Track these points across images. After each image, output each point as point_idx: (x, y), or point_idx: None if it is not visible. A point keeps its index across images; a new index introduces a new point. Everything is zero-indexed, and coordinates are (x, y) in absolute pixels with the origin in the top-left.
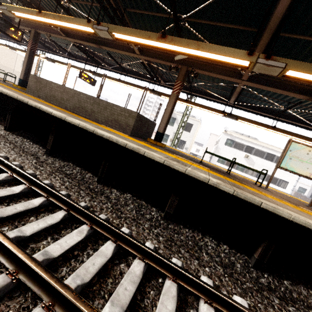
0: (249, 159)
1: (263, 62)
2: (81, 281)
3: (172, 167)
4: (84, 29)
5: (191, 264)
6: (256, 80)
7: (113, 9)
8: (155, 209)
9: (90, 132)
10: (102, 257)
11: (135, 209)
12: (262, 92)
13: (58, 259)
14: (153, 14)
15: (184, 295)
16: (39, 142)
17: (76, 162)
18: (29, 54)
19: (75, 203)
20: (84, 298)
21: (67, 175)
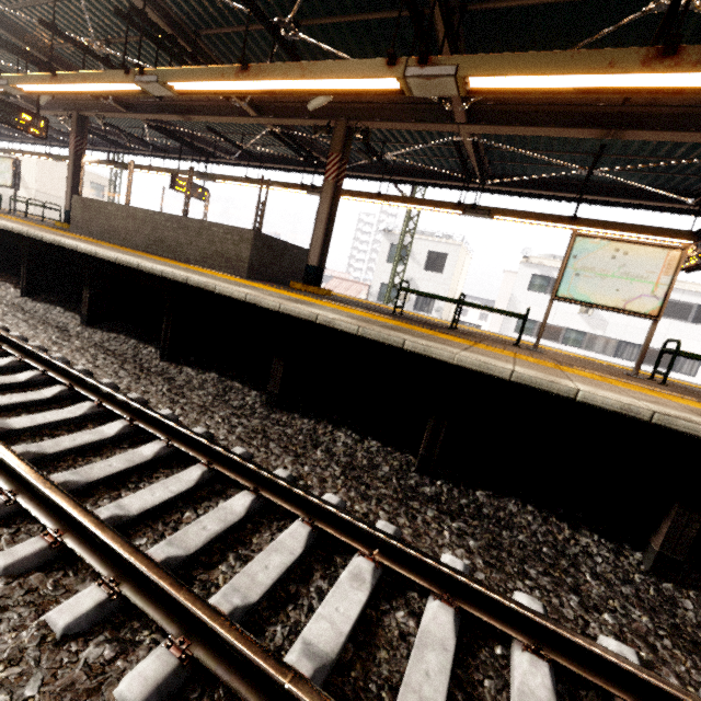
0: (592, 316)
1: (415, 73)
2: (38, 450)
3: (260, 305)
4: (126, 88)
5: (276, 461)
6: (488, 118)
7: (169, 39)
8: (257, 393)
9: (140, 271)
10: (96, 436)
11: (216, 394)
12: (531, 145)
13: (23, 434)
14: (243, 29)
15: (224, 487)
16: (77, 309)
17: (134, 332)
18: (73, 160)
19: (82, 374)
20: (38, 469)
21: (107, 352)
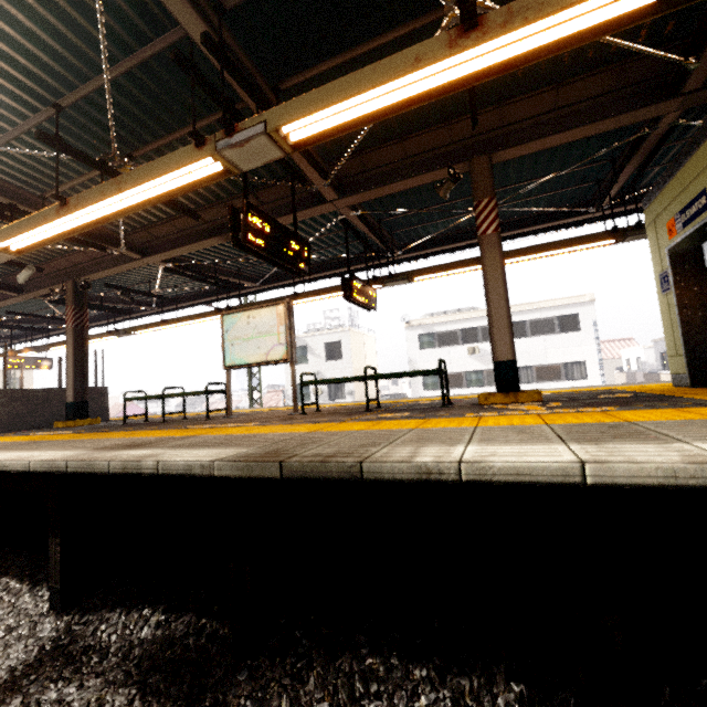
0: (480, 354)
1: None
2: None
3: None
4: None
5: None
6: (157, 250)
7: None
8: None
9: None
10: None
11: None
12: (239, 253)
13: None
14: None
15: None
16: None
17: None
18: None
19: None
20: None
21: None
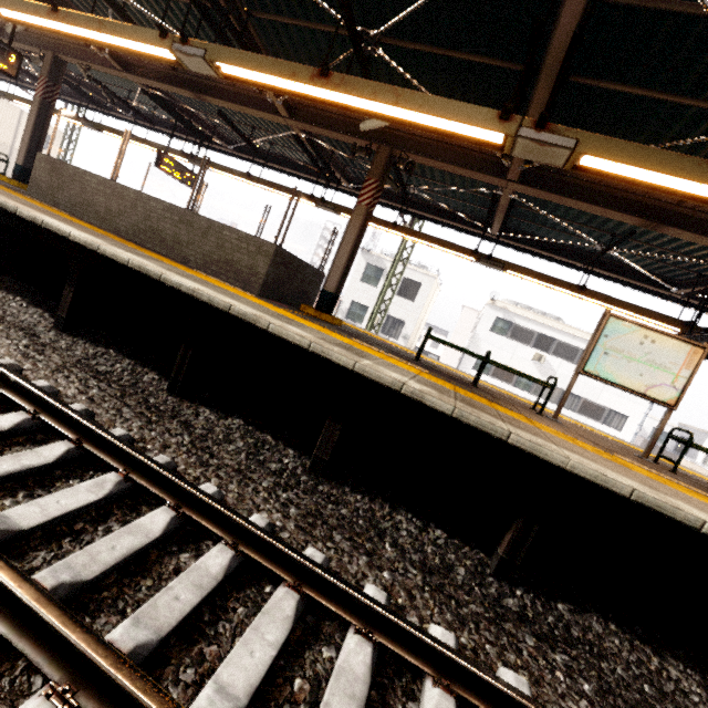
0: (543, 364)
1: (530, 135)
2: (72, 577)
3: (327, 358)
4: (155, 52)
5: (351, 564)
6: (538, 182)
7: (220, 12)
8: (294, 452)
9: (156, 281)
10: (138, 536)
11: (246, 450)
12: (556, 211)
13: (32, 535)
14: (310, 26)
15: (316, 620)
16: (45, 303)
17: (126, 348)
18: (38, 108)
19: (96, 425)
20: (75, 611)
21: (98, 375)
